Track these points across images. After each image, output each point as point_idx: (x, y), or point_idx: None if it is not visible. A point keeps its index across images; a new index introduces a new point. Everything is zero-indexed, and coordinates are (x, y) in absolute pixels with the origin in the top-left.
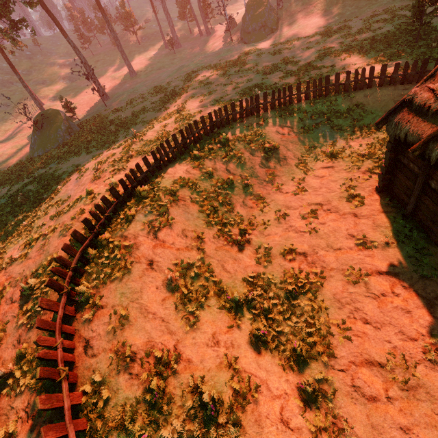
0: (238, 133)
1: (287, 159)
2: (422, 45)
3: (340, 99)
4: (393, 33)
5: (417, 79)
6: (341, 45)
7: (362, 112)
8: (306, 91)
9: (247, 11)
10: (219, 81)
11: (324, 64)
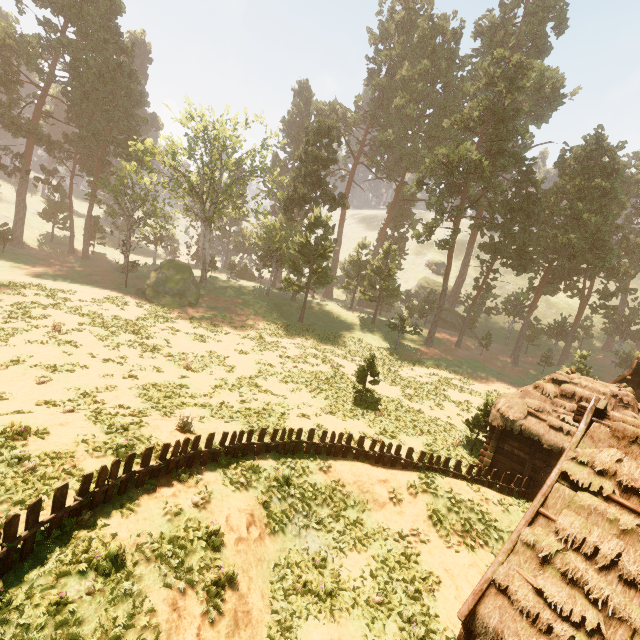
0: (146, 526)
1: (253, 613)
2: (369, 409)
3: (313, 465)
4: (333, 378)
5: (389, 461)
6: (284, 367)
7: (345, 496)
8: (271, 441)
9: (162, 269)
10: (95, 348)
11: (272, 388)
